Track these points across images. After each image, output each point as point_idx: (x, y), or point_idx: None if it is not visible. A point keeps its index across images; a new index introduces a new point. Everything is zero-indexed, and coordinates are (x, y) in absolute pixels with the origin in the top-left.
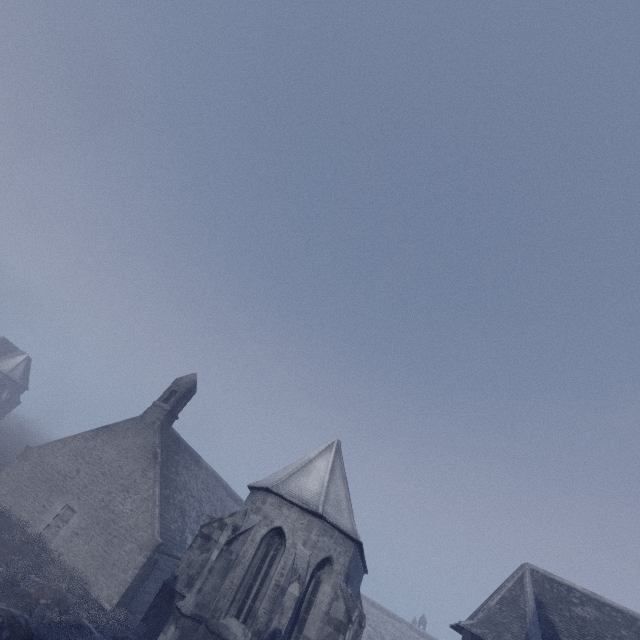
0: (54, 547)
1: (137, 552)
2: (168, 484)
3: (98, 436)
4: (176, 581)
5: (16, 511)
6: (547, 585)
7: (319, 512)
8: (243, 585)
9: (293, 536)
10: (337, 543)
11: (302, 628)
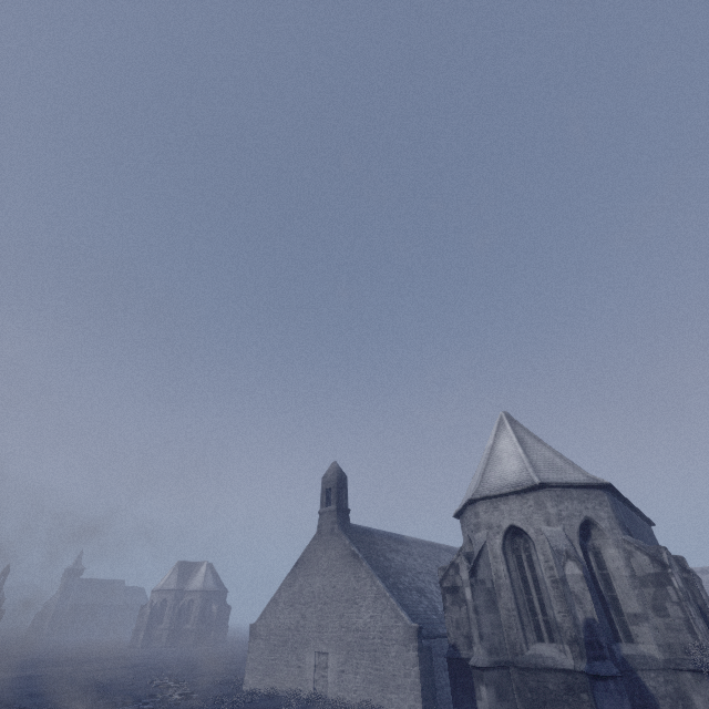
0: (333, 697)
1: (404, 650)
2: (386, 574)
3: (297, 575)
4: (457, 649)
5: (280, 687)
6: None
7: (537, 483)
8: (521, 605)
9: (531, 524)
10: (583, 501)
11: (619, 609)
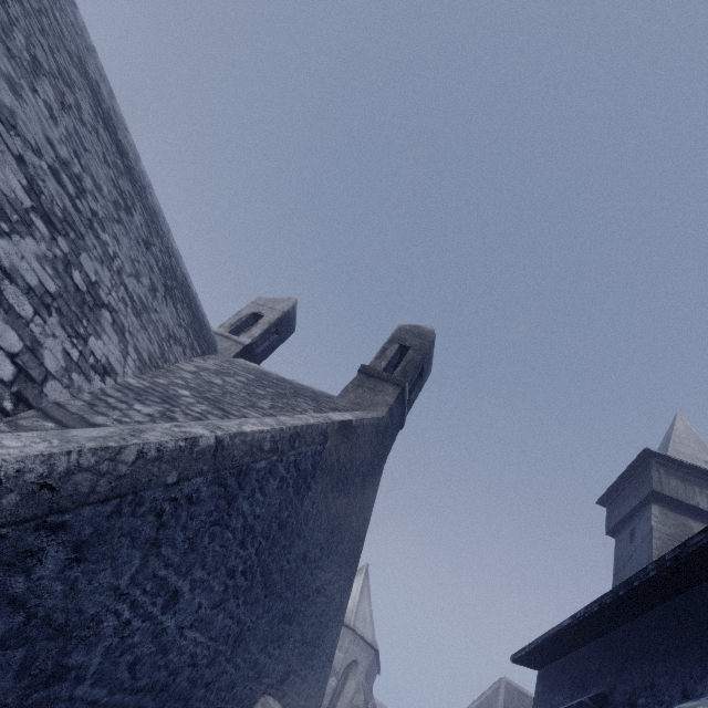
0: None
1: None
2: None
3: None
4: None
5: None
6: (516, 696)
7: (351, 626)
8: None
9: None
10: (362, 650)
11: None
